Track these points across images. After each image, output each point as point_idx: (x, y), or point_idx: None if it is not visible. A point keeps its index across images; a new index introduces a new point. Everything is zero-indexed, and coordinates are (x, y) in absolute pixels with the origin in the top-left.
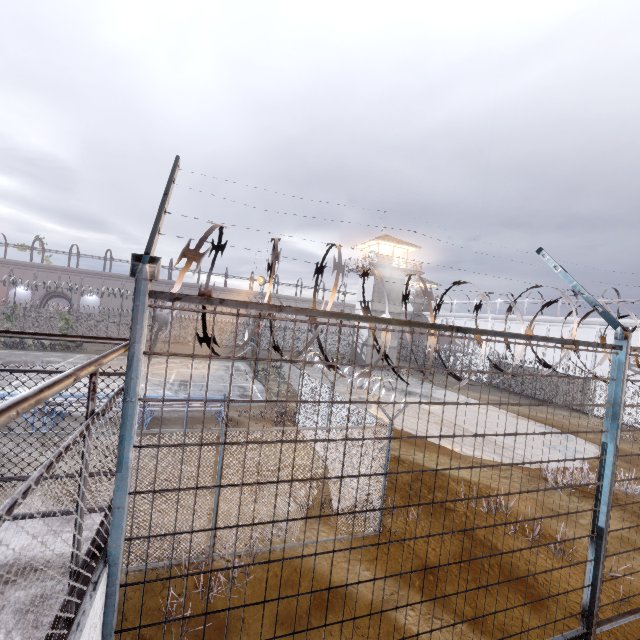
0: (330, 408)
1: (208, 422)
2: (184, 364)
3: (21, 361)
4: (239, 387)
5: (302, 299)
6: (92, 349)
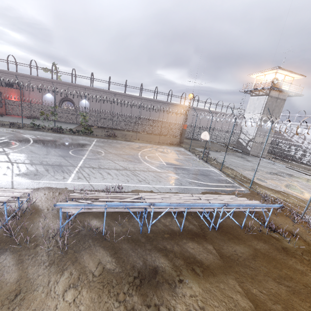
0: None
1: (241, 214)
2: (155, 148)
3: (69, 143)
4: (208, 171)
5: (197, 108)
6: (97, 134)
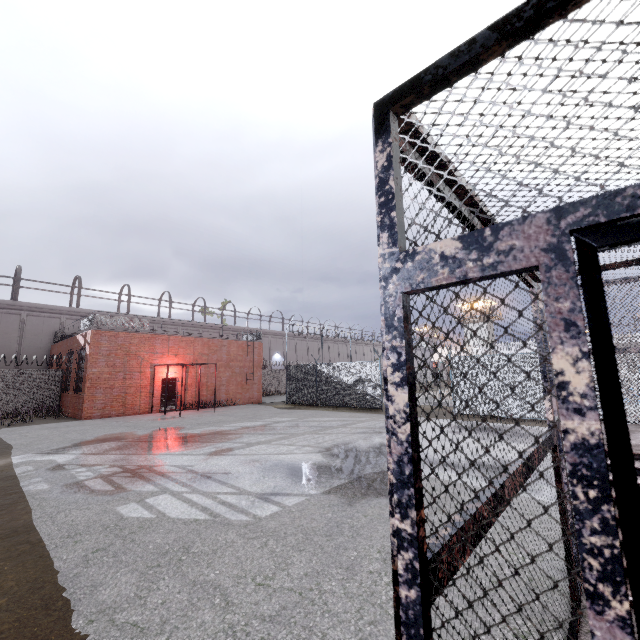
0: None
1: None
2: None
3: None
4: None
5: None
6: None
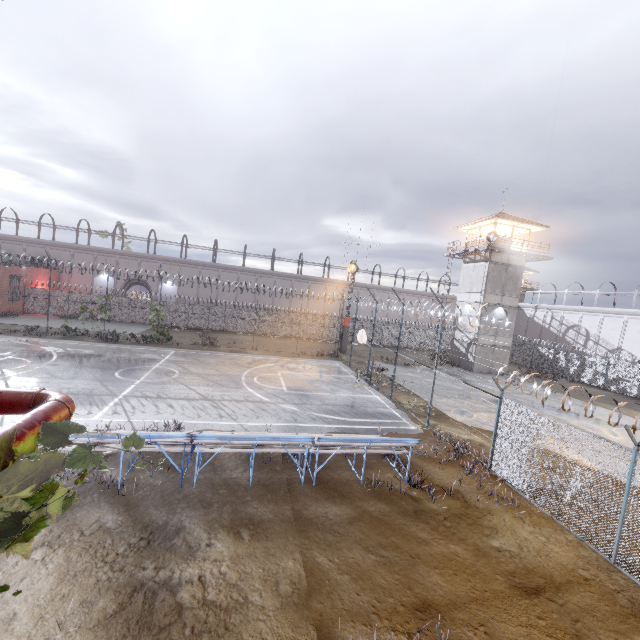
0: (634, 485)
1: (377, 464)
2: (282, 363)
3: (121, 359)
4: (364, 400)
5: (380, 287)
6: (181, 342)
